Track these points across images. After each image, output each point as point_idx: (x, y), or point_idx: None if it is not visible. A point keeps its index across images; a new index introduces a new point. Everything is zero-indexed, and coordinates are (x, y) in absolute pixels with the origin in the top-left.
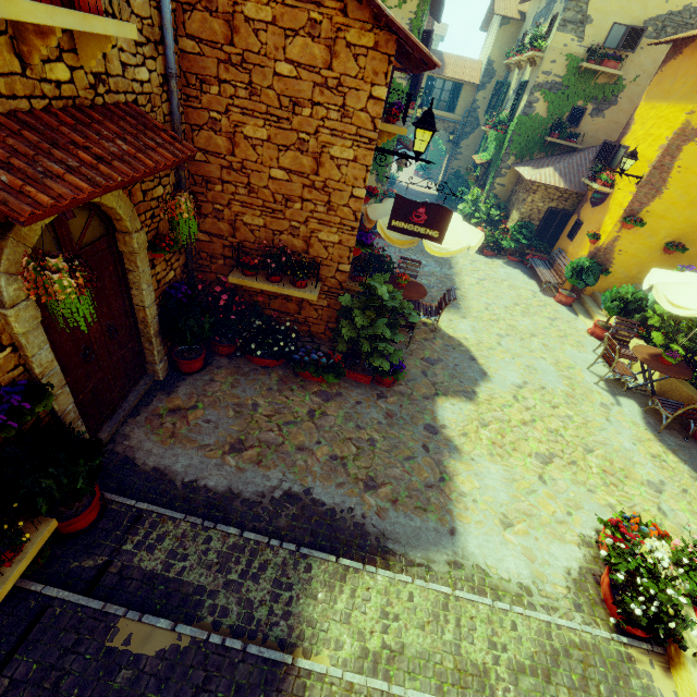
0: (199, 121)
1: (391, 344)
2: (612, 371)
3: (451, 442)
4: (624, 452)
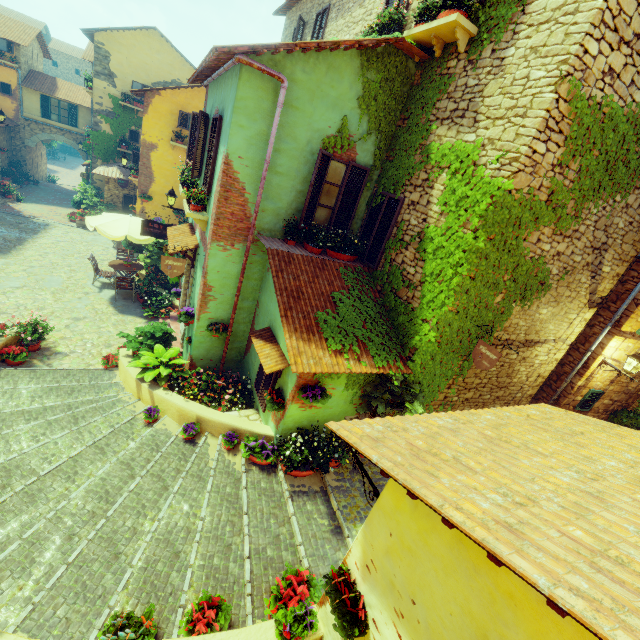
0: None
1: None
2: (97, 275)
3: None
4: (72, 309)
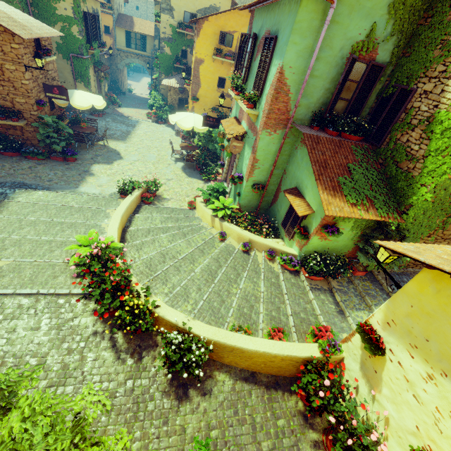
0: None
1: (80, 151)
2: (173, 153)
3: (92, 173)
4: (164, 173)
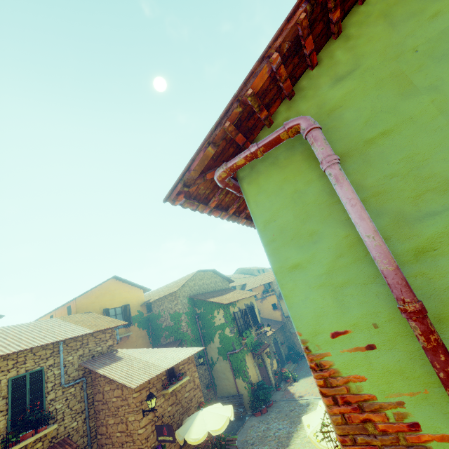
0: (99, 424)
1: None
2: None
3: None
4: None
